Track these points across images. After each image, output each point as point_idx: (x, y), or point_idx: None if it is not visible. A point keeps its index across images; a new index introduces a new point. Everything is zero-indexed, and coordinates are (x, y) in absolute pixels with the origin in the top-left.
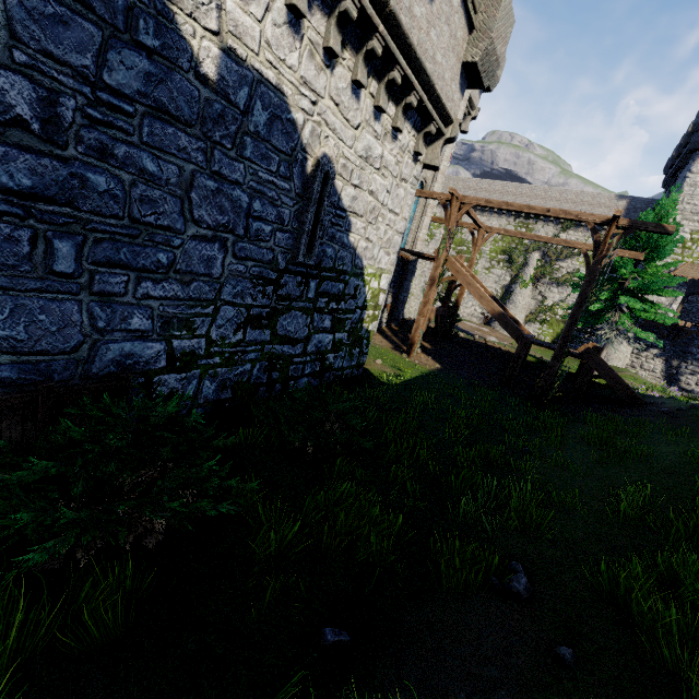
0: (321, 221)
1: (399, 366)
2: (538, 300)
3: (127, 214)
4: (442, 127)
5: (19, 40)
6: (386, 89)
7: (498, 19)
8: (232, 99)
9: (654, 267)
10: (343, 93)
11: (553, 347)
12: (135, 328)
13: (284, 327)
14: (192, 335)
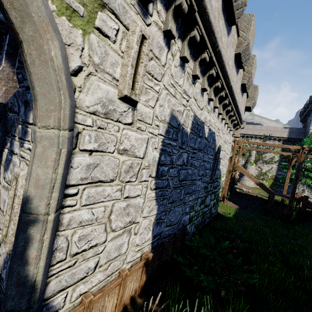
0: (217, 164)
1: (224, 208)
2: (259, 170)
3: (191, 178)
4: (240, 125)
5: (187, 145)
6: (230, 121)
7: (256, 94)
8: (208, 140)
9: None
10: (223, 126)
11: (286, 196)
12: (186, 211)
13: (206, 201)
14: (193, 210)
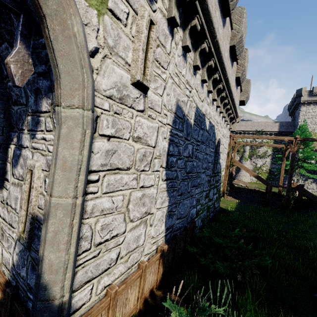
0: (218, 158)
1: (226, 203)
2: (254, 165)
3: (196, 171)
4: (236, 119)
5: (192, 137)
6: (227, 115)
7: (249, 88)
8: (209, 133)
9: (306, 149)
10: (221, 120)
11: (283, 186)
12: (193, 204)
13: (210, 195)
14: (199, 204)
